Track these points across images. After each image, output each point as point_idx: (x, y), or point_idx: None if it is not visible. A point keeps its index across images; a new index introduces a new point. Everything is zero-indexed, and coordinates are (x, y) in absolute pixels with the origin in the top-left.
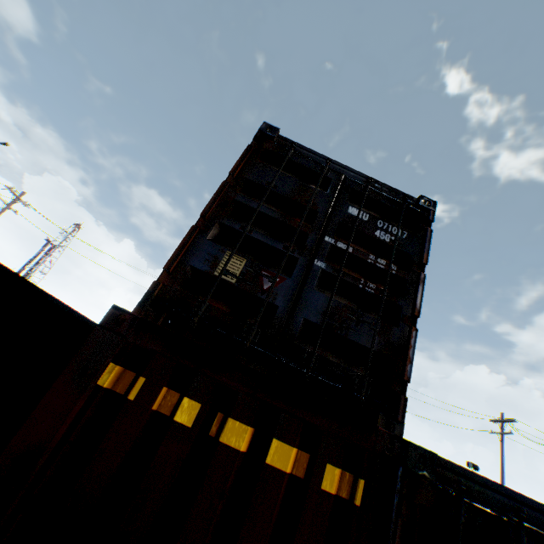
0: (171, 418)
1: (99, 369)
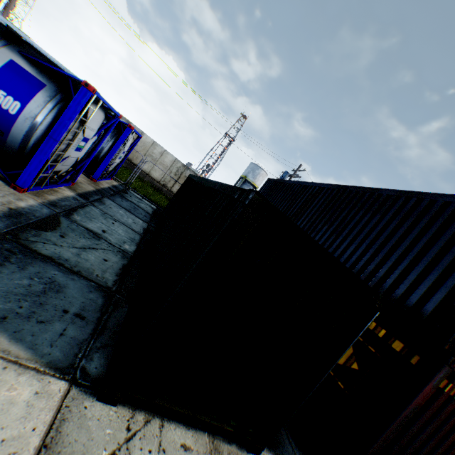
0: (451, 396)
1: (440, 380)
